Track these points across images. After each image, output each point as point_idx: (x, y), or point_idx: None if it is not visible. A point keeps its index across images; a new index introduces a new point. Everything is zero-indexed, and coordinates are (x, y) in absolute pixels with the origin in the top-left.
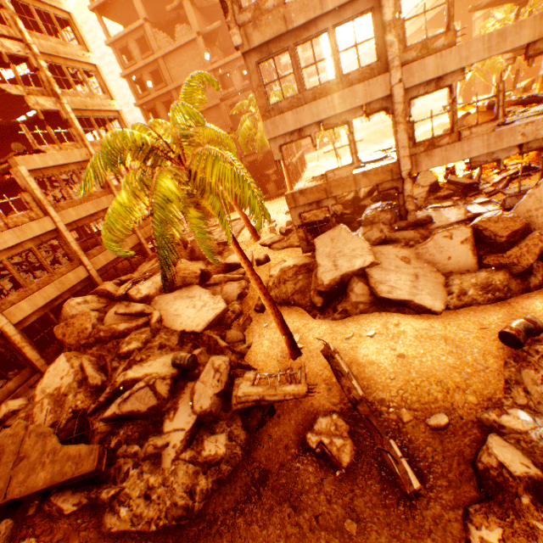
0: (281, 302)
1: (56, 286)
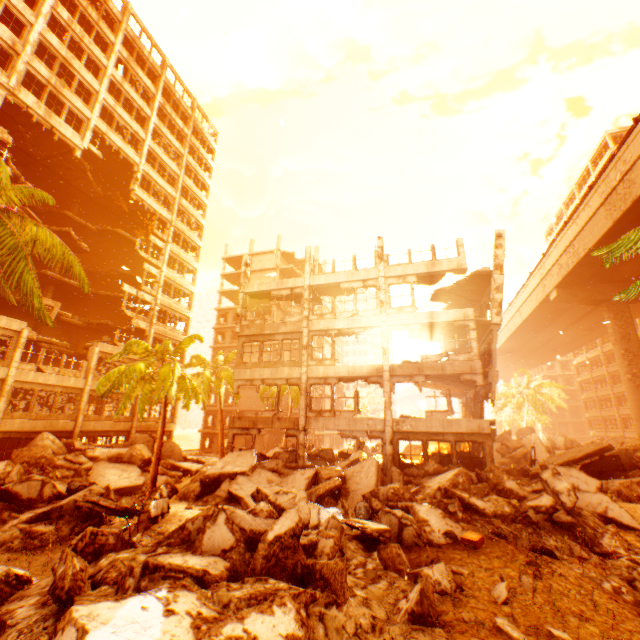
0: (182, 496)
1: (47, 423)
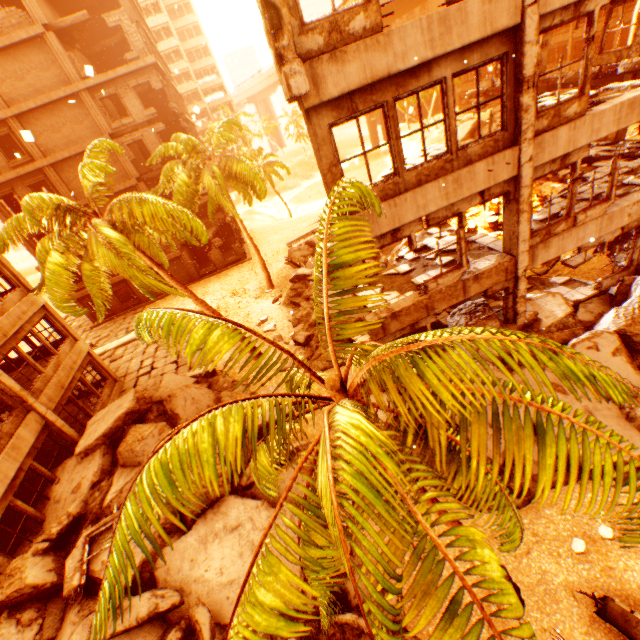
0: None
1: None
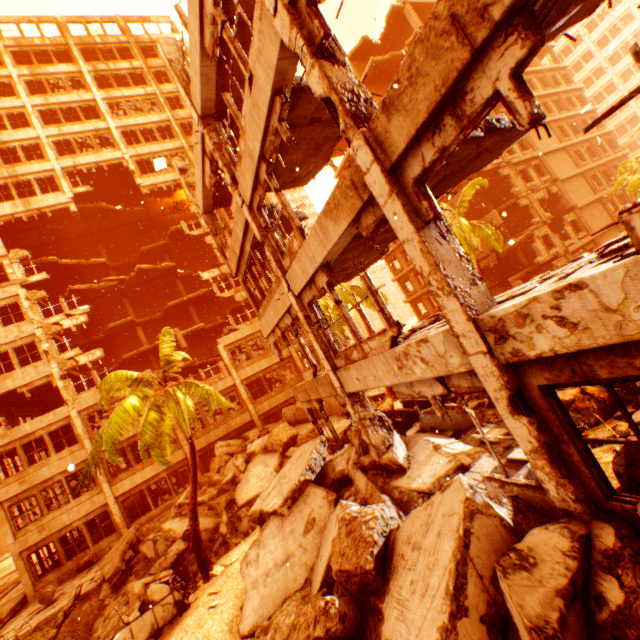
0: None
1: (225, 427)
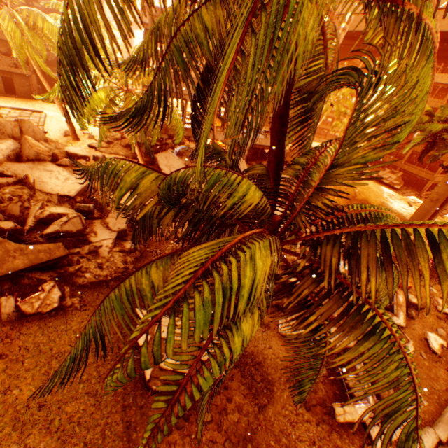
0: None
1: None
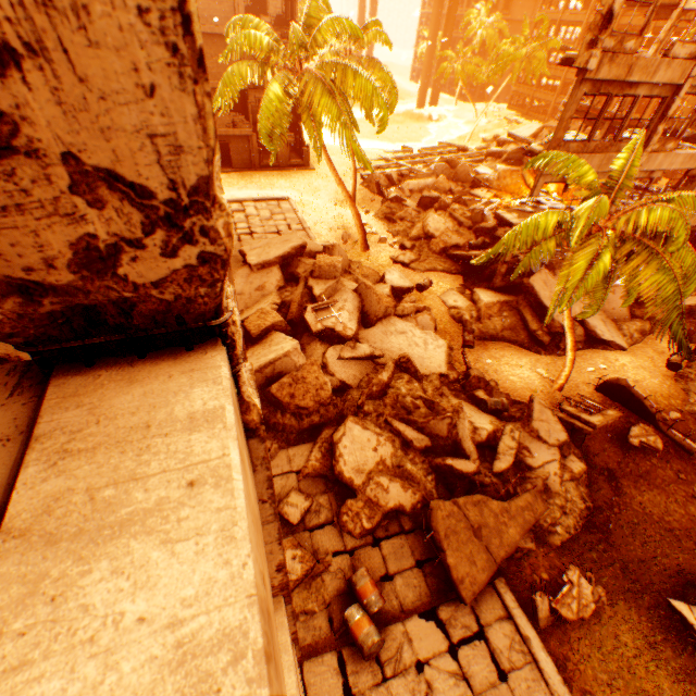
0: (486, 338)
1: None
